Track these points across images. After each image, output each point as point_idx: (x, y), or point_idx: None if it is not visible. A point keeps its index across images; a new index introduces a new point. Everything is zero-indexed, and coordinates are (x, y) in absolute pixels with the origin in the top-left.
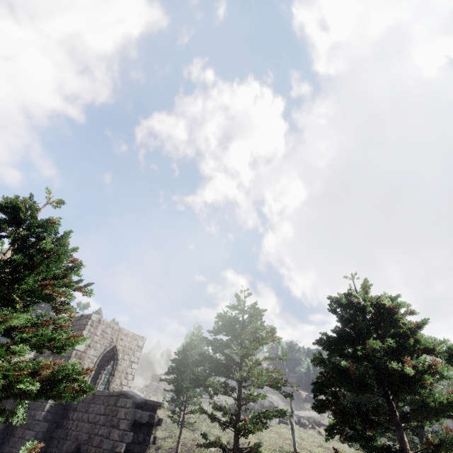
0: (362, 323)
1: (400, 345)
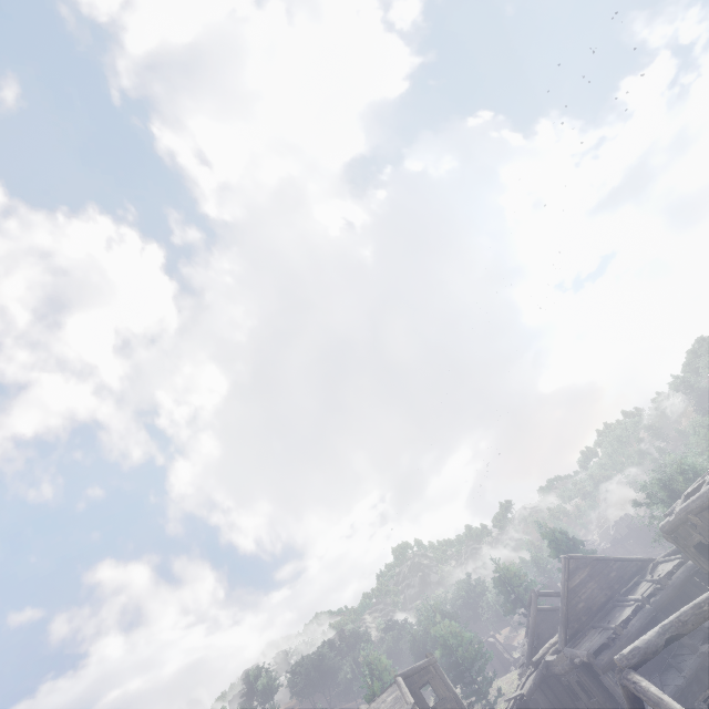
0: (451, 641)
1: (463, 644)
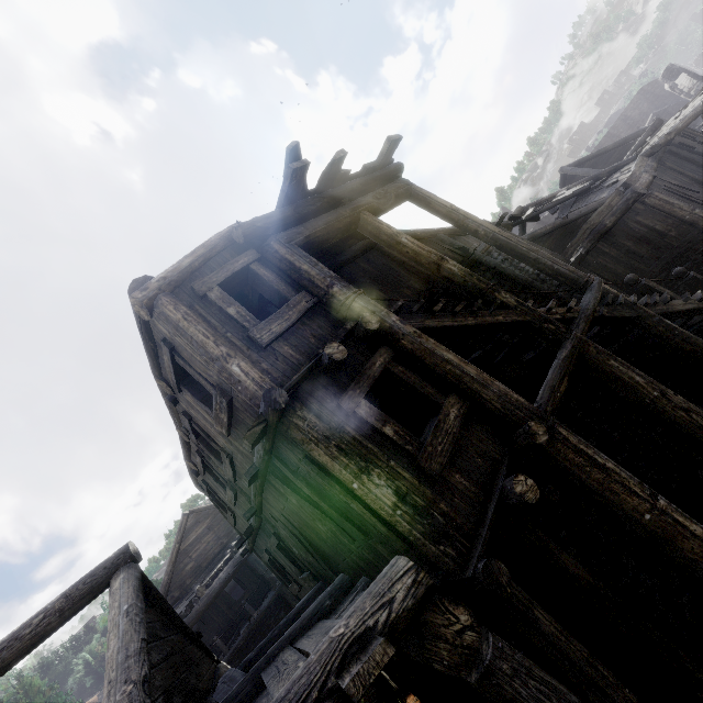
0: None
1: None
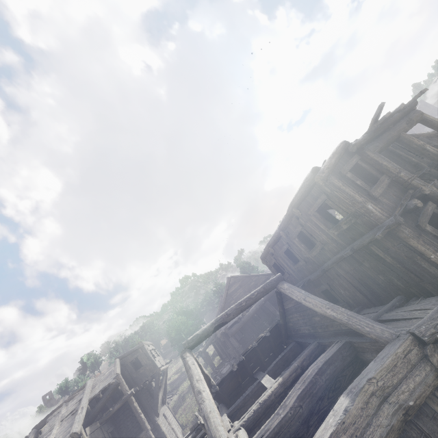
0: (180, 327)
1: (187, 327)
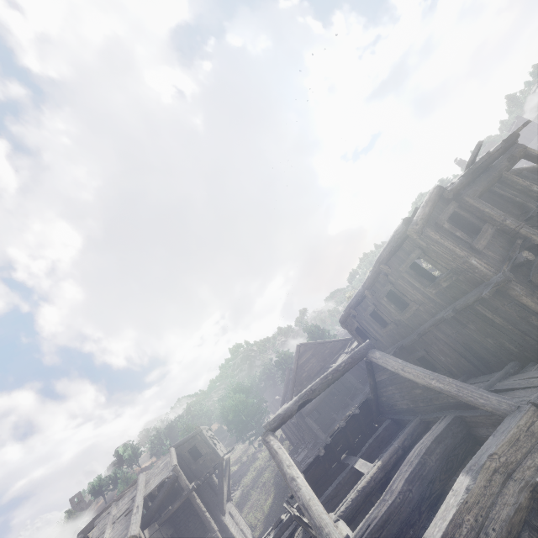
0: (238, 408)
1: (247, 407)
